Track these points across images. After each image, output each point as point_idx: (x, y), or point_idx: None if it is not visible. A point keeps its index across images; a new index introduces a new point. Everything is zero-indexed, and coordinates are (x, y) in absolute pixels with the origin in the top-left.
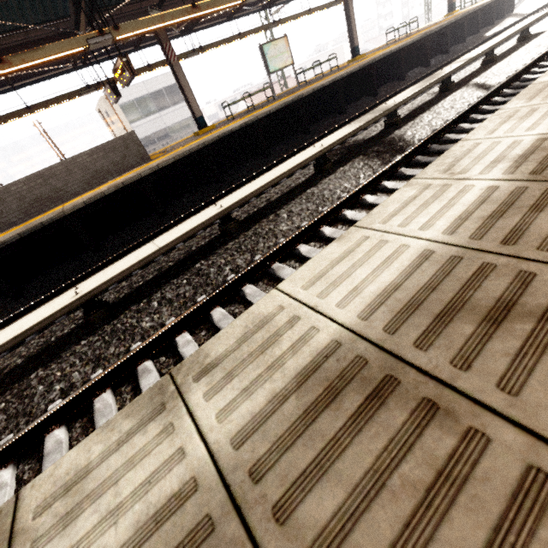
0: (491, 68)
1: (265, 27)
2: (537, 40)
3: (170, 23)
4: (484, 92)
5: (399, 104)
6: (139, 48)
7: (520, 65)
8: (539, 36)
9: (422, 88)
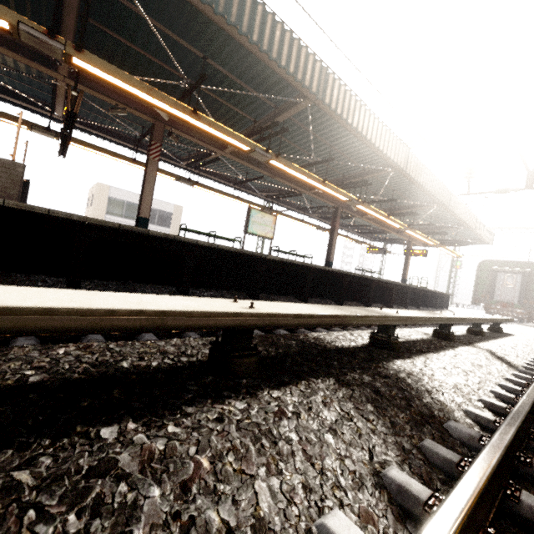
0: (489, 341)
1: (262, 207)
2: (517, 339)
3: (160, 107)
4: (511, 368)
5: (405, 318)
6: (143, 152)
7: (526, 356)
8: (512, 335)
9: (432, 317)
